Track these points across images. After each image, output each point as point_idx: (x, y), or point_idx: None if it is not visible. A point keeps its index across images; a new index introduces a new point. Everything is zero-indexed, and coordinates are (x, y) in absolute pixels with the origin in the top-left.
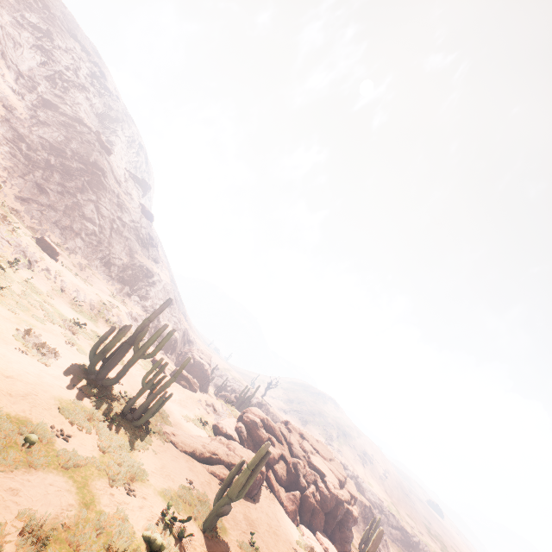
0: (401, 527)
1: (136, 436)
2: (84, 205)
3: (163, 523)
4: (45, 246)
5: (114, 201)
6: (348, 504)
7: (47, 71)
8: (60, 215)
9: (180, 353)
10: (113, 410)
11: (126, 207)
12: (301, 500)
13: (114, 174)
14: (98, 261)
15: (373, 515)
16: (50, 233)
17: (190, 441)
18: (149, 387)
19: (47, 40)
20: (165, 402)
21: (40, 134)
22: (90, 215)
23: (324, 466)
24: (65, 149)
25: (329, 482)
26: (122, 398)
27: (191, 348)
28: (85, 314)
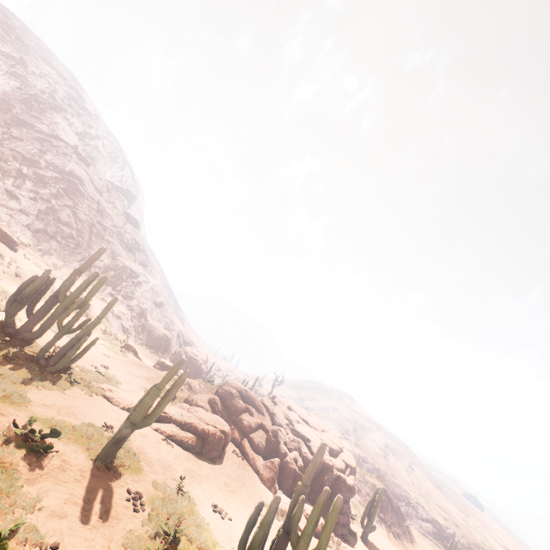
0: (432, 519)
1: (44, 379)
2: (59, 210)
3: (18, 438)
4: (0, 235)
5: (93, 207)
6: (342, 473)
7: (23, 95)
8: (33, 219)
9: (174, 352)
10: (23, 356)
11: (107, 213)
12: (281, 468)
13: (94, 184)
14: (77, 263)
15: (389, 499)
16: (20, 234)
17: (133, 399)
18: (68, 331)
19: (20, 67)
20: (88, 347)
21: (11, 147)
22: (67, 219)
23: (312, 434)
24: (39, 160)
25: (314, 447)
26: (48, 353)
27: (185, 347)
28: (44, 299)
